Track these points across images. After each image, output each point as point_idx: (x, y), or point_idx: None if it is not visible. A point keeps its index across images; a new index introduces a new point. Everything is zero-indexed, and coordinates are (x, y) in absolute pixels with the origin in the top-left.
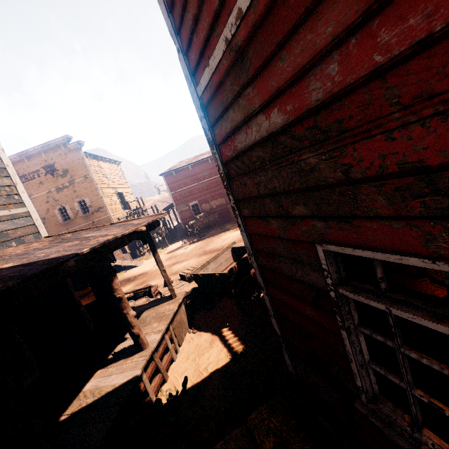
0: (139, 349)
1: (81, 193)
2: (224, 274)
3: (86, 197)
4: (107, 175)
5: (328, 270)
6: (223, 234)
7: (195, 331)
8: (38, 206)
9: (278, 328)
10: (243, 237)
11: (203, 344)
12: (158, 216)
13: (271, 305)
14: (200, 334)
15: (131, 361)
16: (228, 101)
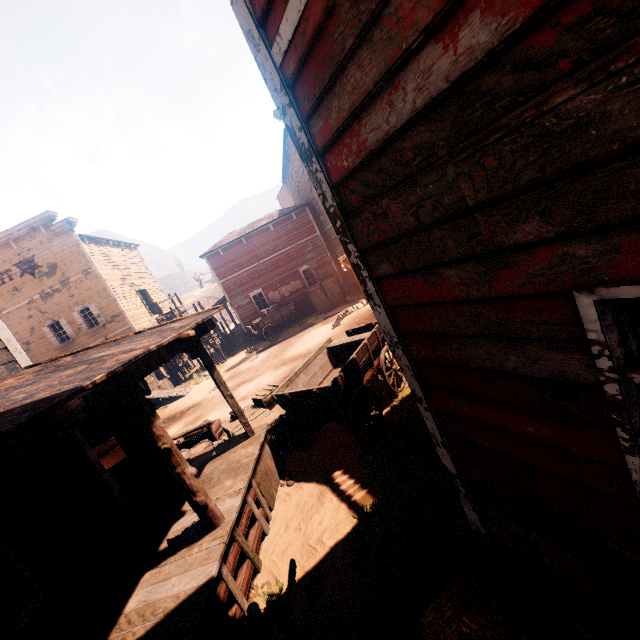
0: (210, 526)
1: (82, 298)
2: (327, 388)
3: (91, 302)
4: (120, 265)
5: (605, 341)
6: (305, 332)
7: (291, 482)
8: (15, 325)
9: (451, 463)
10: (379, 316)
11: (308, 500)
12: (211, 312)
13: (438, 426)
14: (299, 486)
15: (199, 549)
16: (345, 47)
